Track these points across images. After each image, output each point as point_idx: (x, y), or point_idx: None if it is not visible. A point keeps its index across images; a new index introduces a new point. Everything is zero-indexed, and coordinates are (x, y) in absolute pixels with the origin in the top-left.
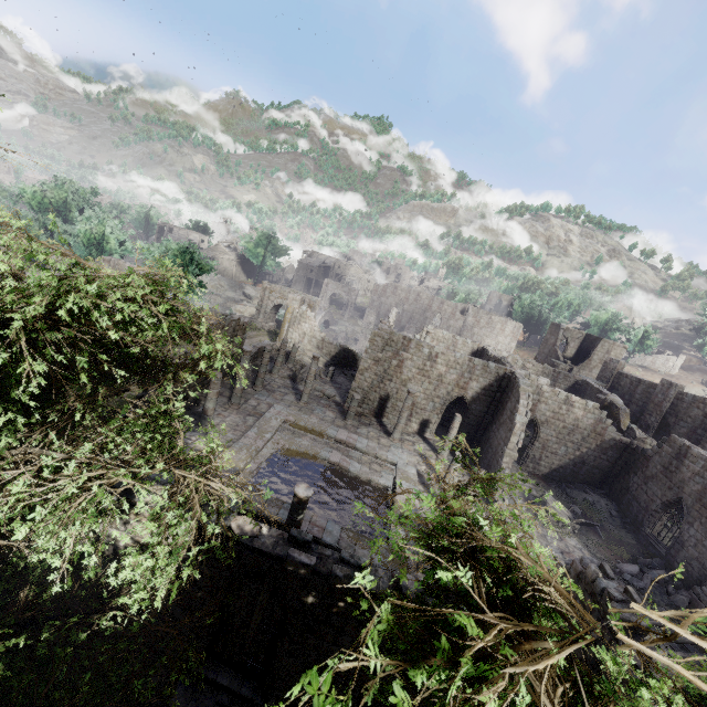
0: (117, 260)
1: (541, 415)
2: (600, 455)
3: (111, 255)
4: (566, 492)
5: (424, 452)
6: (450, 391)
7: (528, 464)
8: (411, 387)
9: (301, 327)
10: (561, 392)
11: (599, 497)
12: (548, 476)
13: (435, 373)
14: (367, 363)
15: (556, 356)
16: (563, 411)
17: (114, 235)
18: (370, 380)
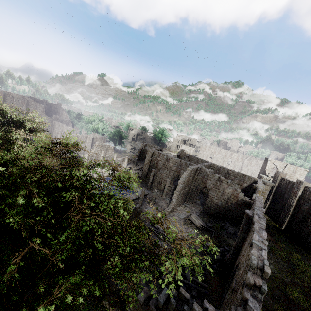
0: (95, 133)
1: (209, 185)
2: (237, 207)
3: (98, 133)
4: (216, 221)
5: (157, 194)
6: (174, 173)
7: (206, 208)
8: (161, 171)
9: (144, 155)
10: (216, 175)
11: (229, 225)
12: (215, 215)
13: (169, 166)
14: (146, 162)
15: (265, 173)
16: (218, 184)
17: (100, 127)
18: (148, 168)
